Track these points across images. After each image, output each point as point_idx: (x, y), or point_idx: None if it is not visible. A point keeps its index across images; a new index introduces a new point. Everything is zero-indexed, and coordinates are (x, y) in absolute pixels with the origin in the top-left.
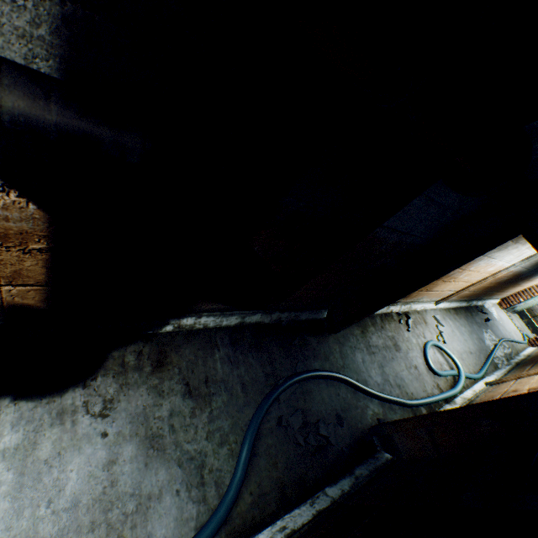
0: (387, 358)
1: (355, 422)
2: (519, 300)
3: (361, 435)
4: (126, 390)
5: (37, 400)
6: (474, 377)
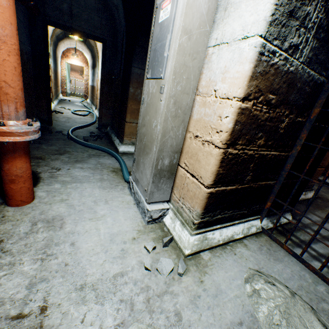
0: (73, 121)
1: (95, 132)
2: (65, 88)
3: (100, 132)
4: (50, 165)
5: (40, 182)
6: (92, 111)
